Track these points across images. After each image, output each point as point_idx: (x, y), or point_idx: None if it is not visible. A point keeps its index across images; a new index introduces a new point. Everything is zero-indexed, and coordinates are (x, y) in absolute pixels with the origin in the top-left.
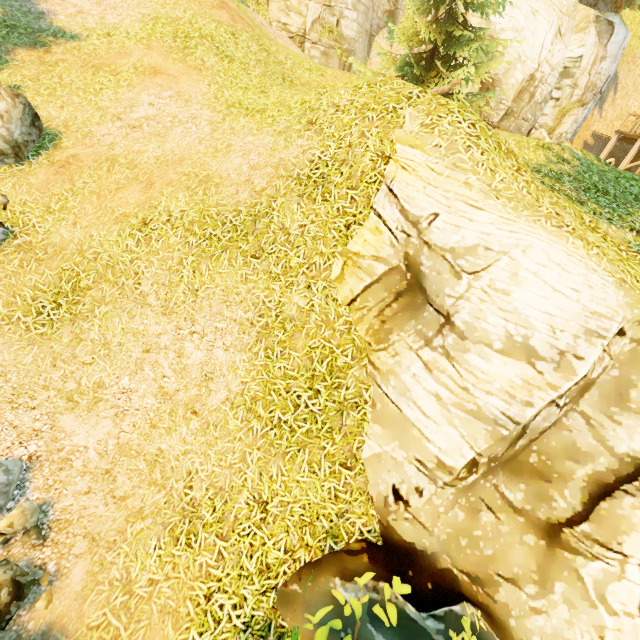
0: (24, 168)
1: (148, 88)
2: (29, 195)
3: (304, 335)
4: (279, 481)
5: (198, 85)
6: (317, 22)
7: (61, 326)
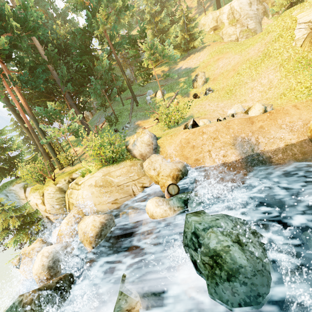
0: (207, 83)
1: (219, 62)
2: (211, 85)
3: (291, 59)
4: (301, 77)
5: (229, 54)
6: (240, 32)
7: (231, 96)
